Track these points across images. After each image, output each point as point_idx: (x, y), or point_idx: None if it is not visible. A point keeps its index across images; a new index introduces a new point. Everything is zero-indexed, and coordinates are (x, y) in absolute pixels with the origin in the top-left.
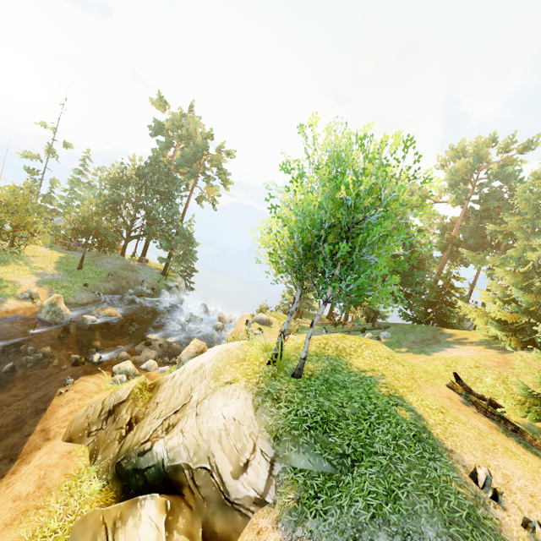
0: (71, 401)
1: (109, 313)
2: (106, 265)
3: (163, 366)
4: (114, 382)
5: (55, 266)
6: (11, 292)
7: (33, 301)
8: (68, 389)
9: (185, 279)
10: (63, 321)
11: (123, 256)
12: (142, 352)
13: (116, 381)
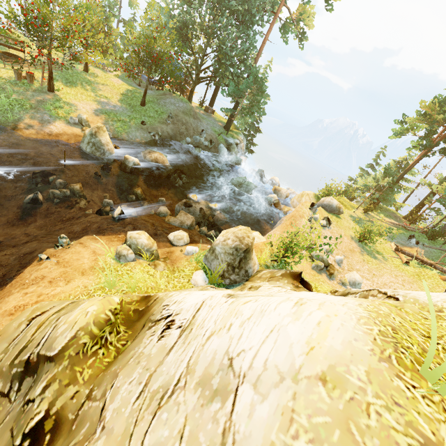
0: (36, 283)
1: (155, 158)
2: (168, 105)
3: (196, 240)
4: (117, 258)
5: (120, 98)
6: (63, 115)
7: (82, 128)
8: (53, 254)
9: (247, 139)
10: (104, 157)
11: (190, 101)
12: (178, 214)
13: (119, 257)
